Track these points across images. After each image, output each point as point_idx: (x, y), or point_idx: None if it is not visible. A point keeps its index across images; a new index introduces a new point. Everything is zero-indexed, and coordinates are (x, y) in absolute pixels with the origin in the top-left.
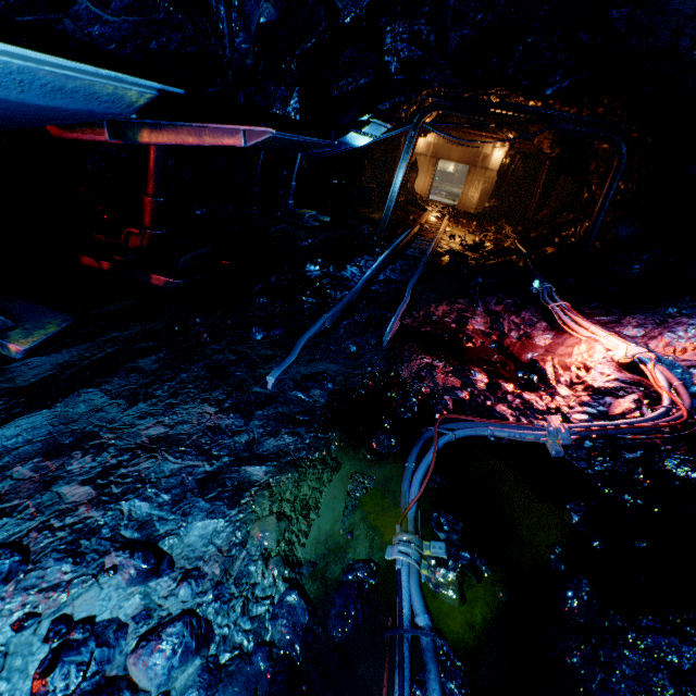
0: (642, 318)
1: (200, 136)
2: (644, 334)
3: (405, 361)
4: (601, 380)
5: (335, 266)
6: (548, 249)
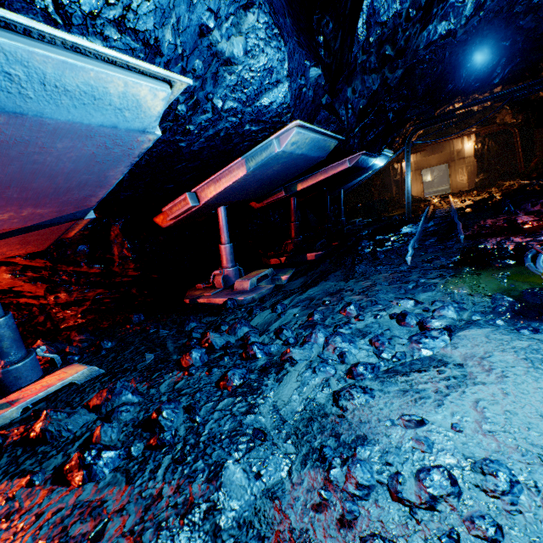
0: None
1: (326, 173)
2: None
3: (483, 242)
4: None
5: (394, 233)
6: None
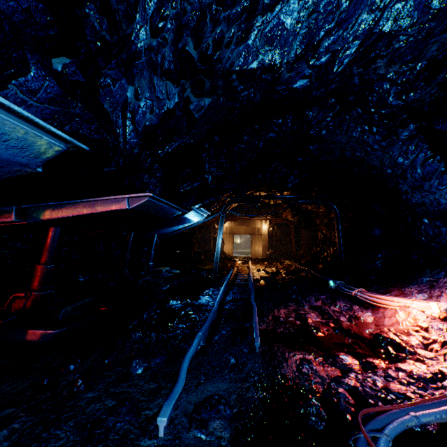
0: (416, 286)
1: (93, 207)
2: (429, 296)
3: (282, 361)
4: (446, 334)
5: (192, 298)
6: (319, 265)
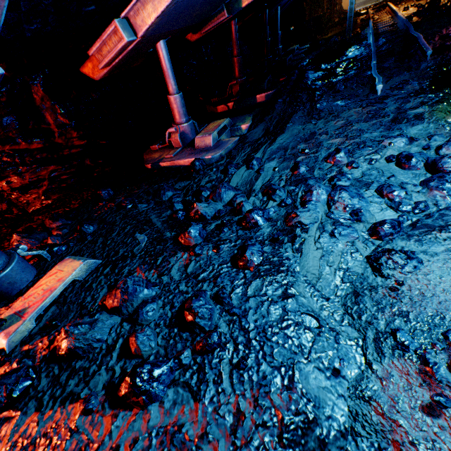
0: None
1: None
2: None
3: None
4: None
5: (340, 58)
6: None
